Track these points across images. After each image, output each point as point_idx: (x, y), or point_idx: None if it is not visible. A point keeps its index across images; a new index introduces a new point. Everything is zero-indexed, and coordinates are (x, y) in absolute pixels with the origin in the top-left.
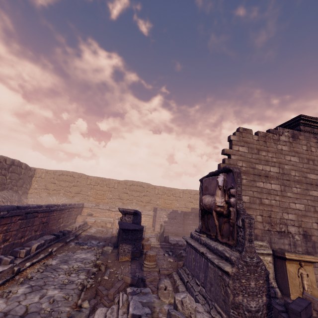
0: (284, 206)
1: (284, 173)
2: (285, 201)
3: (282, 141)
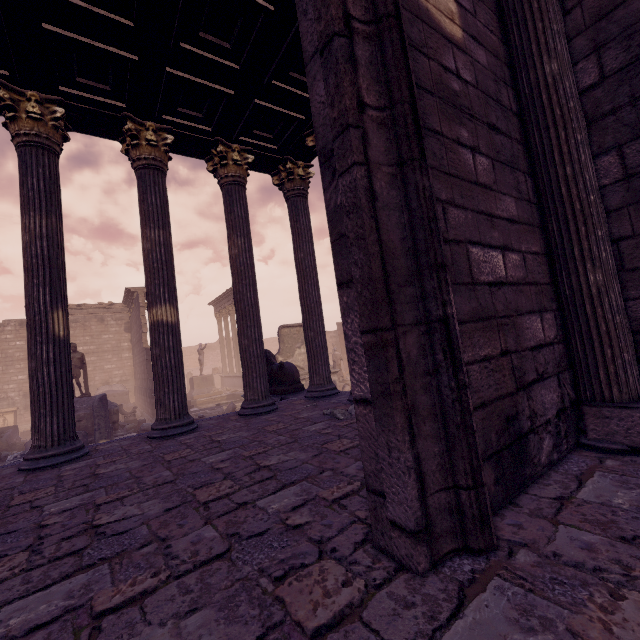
0: (6, 381)
1: (8, 356)
2: (7, 377)
3: (8, 331)
